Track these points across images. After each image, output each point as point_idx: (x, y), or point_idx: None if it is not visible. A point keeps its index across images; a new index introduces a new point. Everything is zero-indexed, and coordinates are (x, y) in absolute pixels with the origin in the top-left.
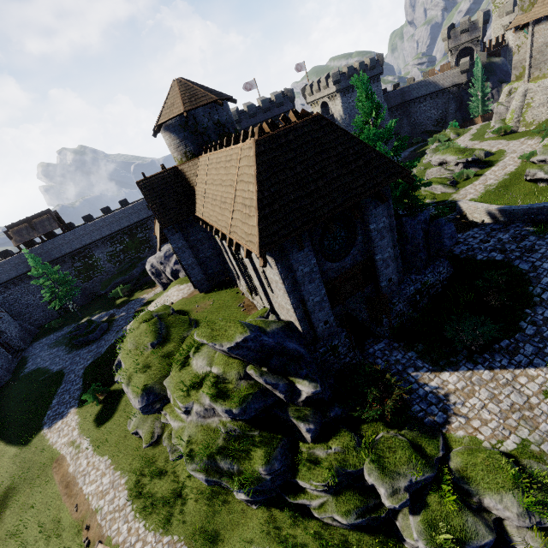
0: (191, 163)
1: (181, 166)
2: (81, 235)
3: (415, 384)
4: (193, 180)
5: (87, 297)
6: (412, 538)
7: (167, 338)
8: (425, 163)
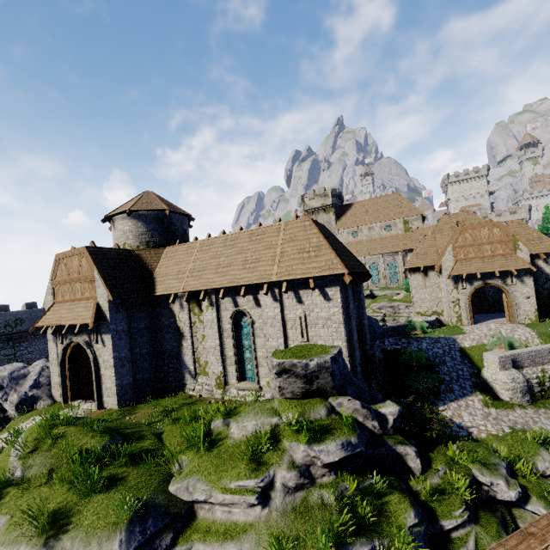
0: (153, 251)
1: (138, 251)
2: None
3: None
4: (153, 265)
5: None
6: None
7: (128, 438)
8: None
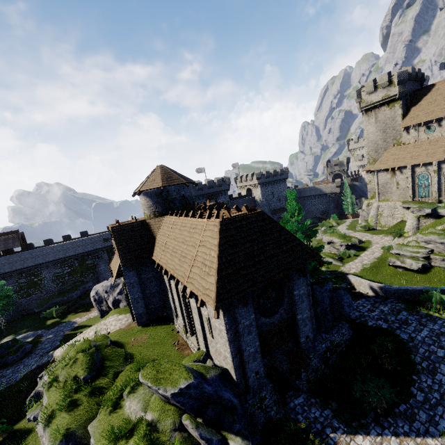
0: (157, 220)
1: (148, 220)
2: (37, 255)
3: None
4: (156, 231)
5: (18, 313)
6: None
7: (101, 372)
8: (318, 239)
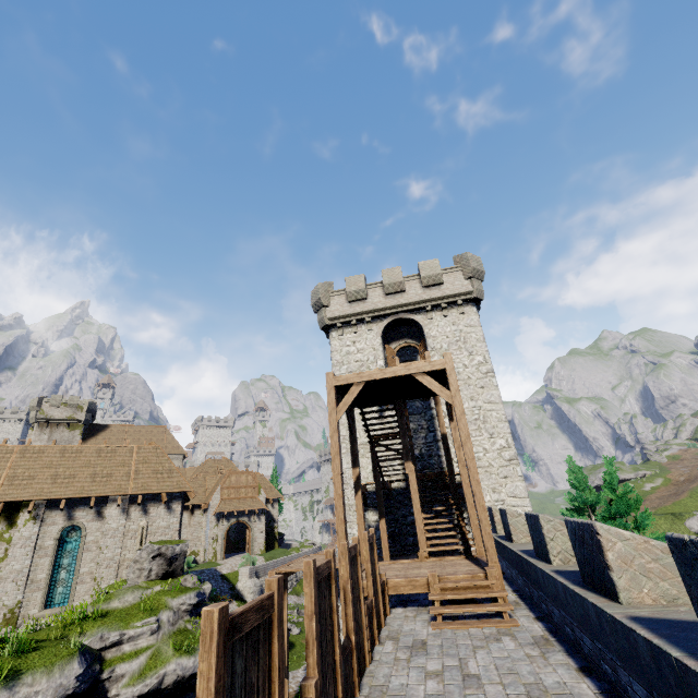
0: None
1: None
2: None
3: None
4: None
5: None
6: None
7: None
8: None
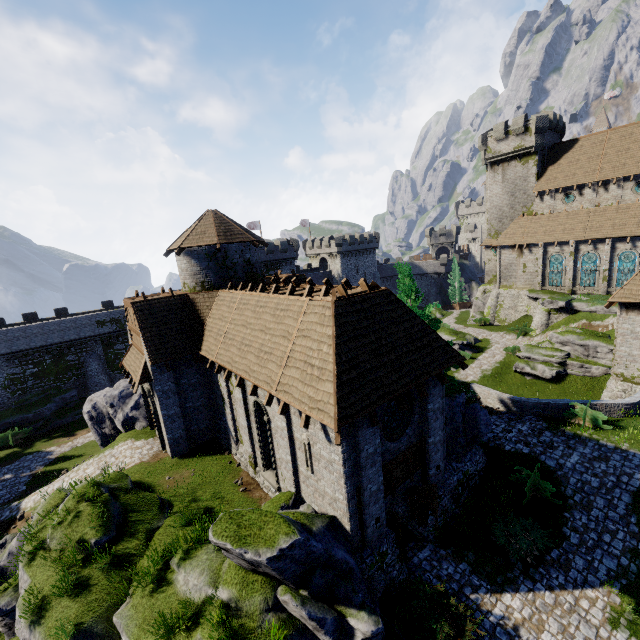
0: (207, 295)
1: (192, 294)
2: None
3: (478, 611)
4: (206, 313)
5: None
6: None
7: (124, 531)
8: None
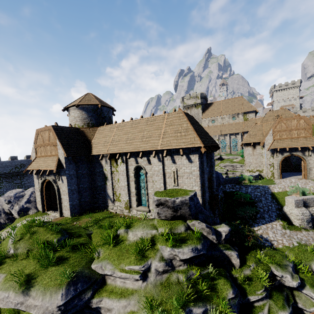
0: (91, 129)
1: (82, 129)
2: None
3: None
4: (91, 137)
5: None
6: (311, 306)
7: (72, 235)
8: None
